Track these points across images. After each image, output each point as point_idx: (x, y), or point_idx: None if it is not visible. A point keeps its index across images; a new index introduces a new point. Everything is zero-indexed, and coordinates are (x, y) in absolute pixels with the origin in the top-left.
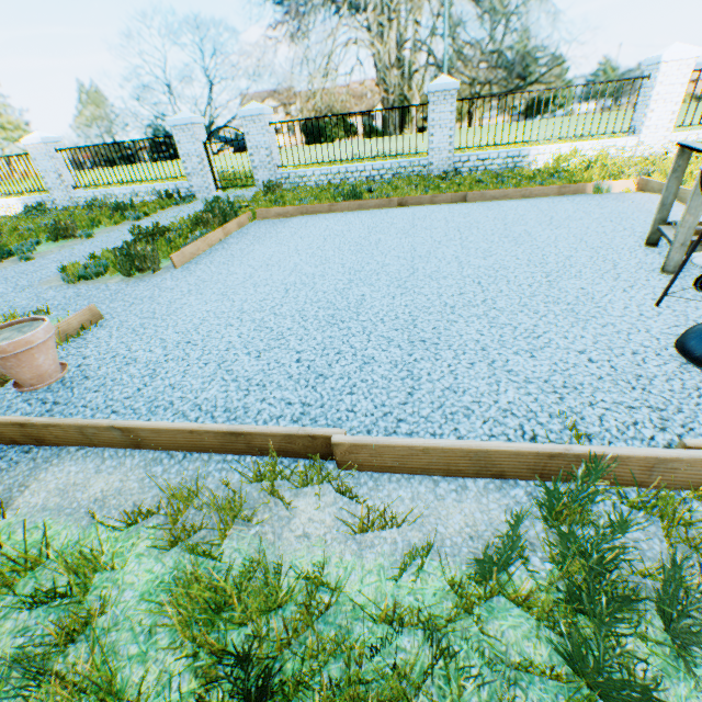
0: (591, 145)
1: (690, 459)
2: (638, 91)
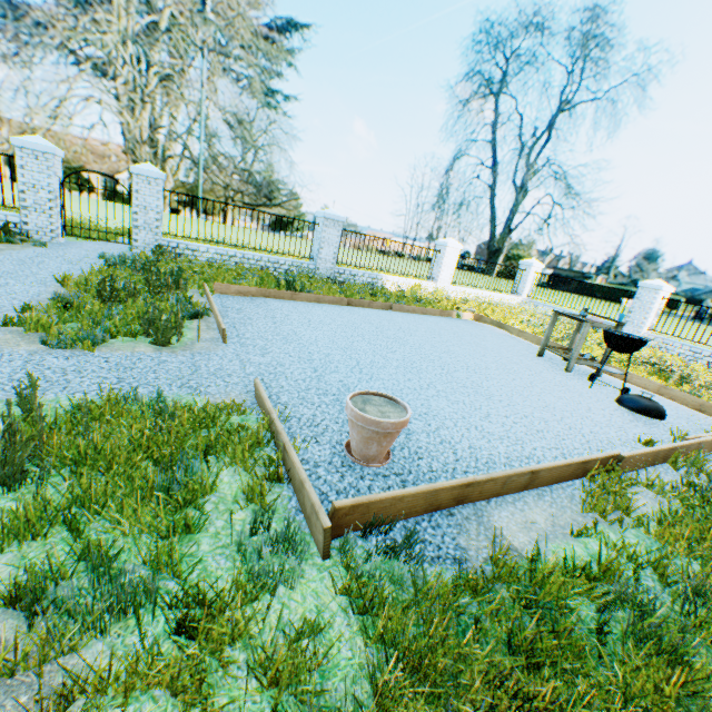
0: (415, 282)
1: (693, 442)
2: (435, 257)
